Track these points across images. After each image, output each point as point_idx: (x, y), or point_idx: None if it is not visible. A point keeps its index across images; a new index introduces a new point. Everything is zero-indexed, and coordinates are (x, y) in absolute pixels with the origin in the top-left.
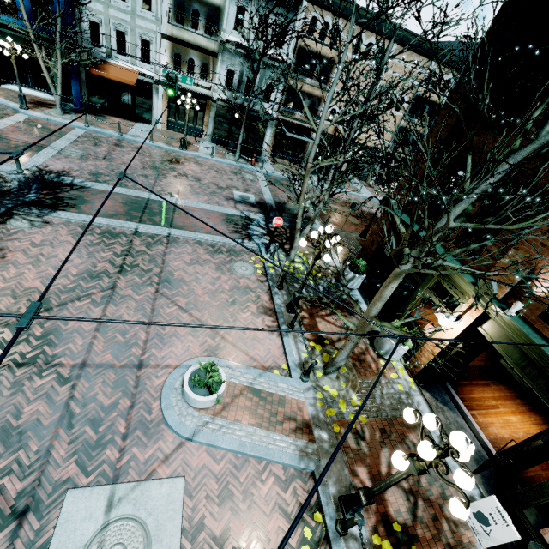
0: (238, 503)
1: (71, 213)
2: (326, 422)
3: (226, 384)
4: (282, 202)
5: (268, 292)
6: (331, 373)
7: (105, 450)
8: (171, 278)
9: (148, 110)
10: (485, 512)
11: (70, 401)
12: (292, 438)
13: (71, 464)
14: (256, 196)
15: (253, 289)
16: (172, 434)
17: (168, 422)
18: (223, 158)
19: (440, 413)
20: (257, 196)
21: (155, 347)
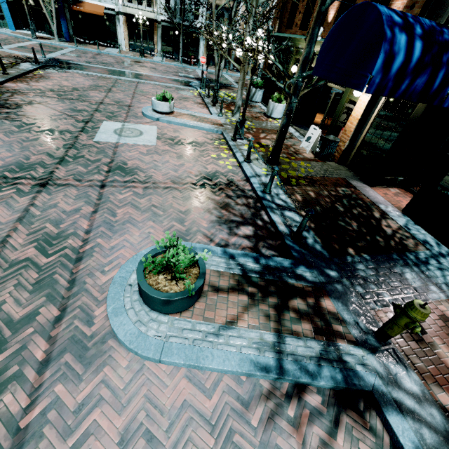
0: (183, 133)
1: (79, 71)
2: (231, 125)
3: (175, 112)
4: (213, 79)
5: (201, 100)
6: (236, 114)
7: (118, 118)
8: (141, 91)
9: (115, 37)
10: (309, 135)
11: (98, 108)
12: (211, 125)
13: (104, 118)
14: (195, 76)
15: (192, 98)
16: (149, 119)
17: (146, 114)
18: (171, 62)
19: (301, 131)
20: (195, 76)
21: (137, 104)
